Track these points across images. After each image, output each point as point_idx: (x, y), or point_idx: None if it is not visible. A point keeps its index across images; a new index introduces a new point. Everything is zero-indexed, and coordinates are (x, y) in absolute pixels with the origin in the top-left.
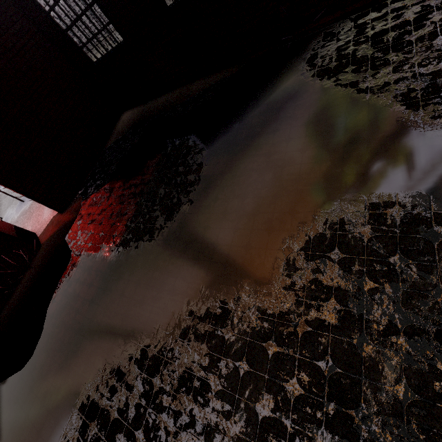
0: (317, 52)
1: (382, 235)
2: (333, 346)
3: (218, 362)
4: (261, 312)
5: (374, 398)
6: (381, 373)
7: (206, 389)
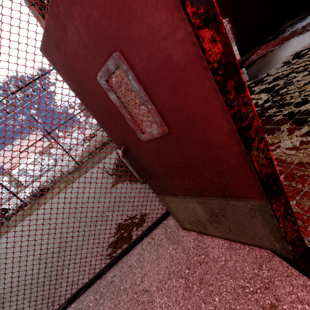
0: None
1: None
2: None
3: None
4: None
5: None
6: None
7: None
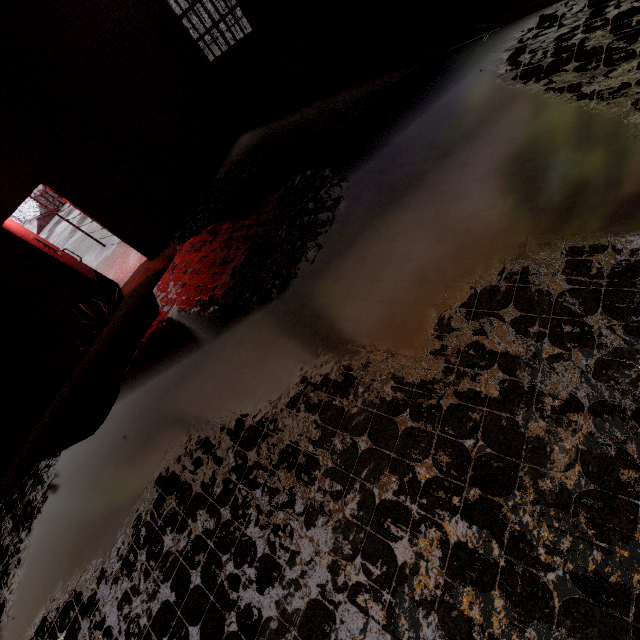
0: (525, 44)
1: (581, 288)
2: (488, 423)
3: (332, 436)
4: (396, 380)
5: (533, 485)
6: (548, 457)
7: (314, 466)
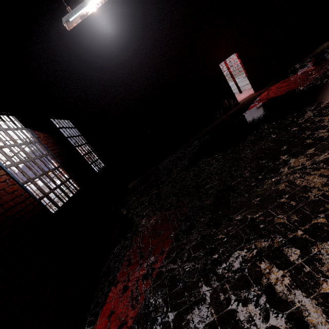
0: None
1: None
2: None
3: None
4: None
5: None
6: None
7: None
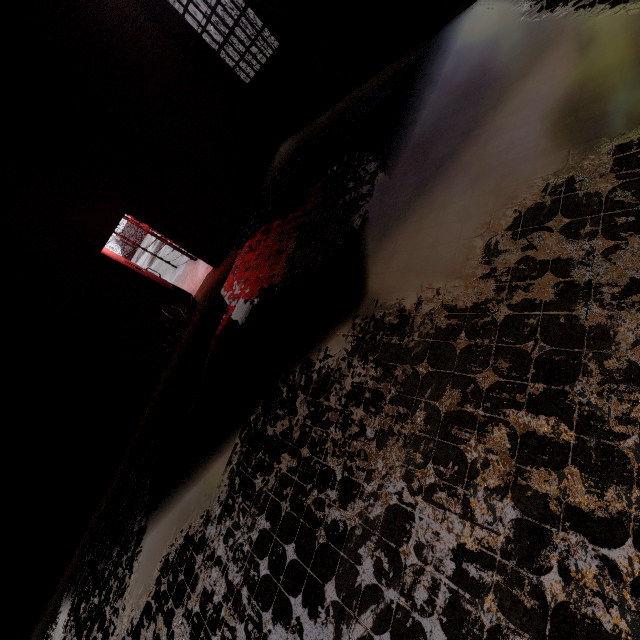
0: None
1: (633, 180)
2: (545, 324)
3: (394, 370)
4: (449, 310)
5: (599, 367)
6: (612, 340)
7: (379, 398)
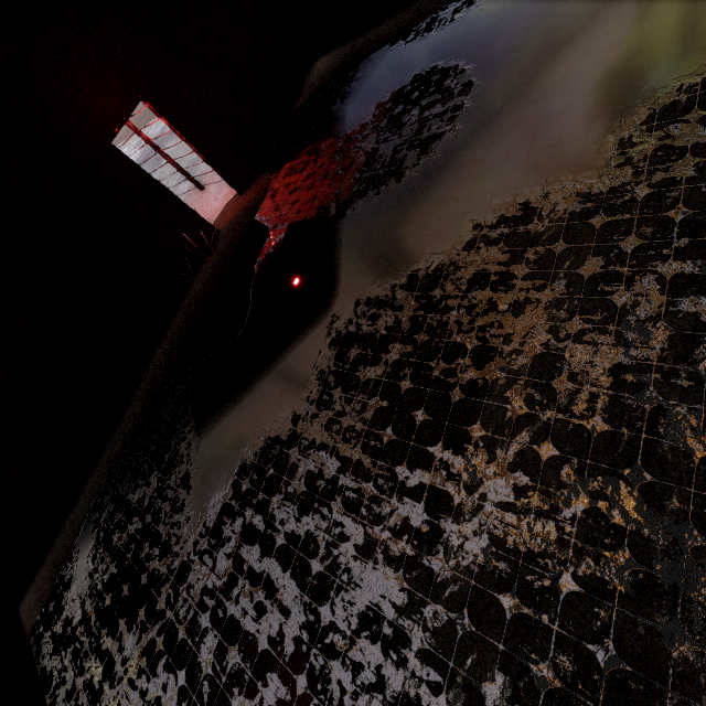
0: None
1: None
2: (688, 195)
3: (523, 253)
4: (582, 196)
5: None
6: None
7: (509, 278)
